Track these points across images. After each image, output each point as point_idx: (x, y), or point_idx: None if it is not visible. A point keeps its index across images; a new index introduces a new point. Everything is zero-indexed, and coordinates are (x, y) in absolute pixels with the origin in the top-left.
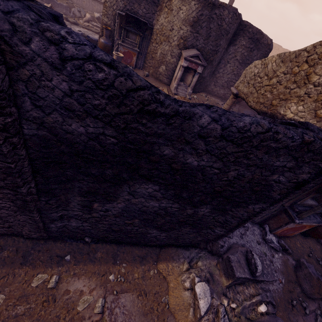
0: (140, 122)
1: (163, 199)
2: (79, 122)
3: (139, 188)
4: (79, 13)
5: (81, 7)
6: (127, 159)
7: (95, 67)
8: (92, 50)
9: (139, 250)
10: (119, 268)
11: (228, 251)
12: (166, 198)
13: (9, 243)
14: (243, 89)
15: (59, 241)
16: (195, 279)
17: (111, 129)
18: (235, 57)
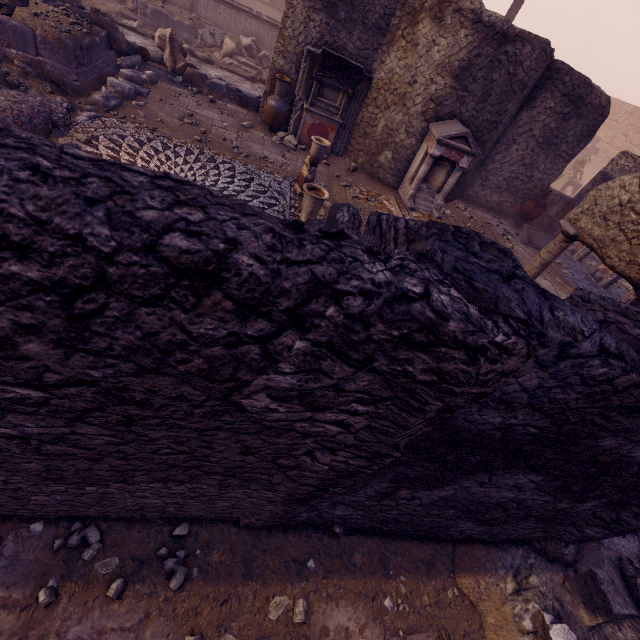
0: (604, 414)
1: (531, 491)
2: (501, 412)
3: (507, 479)
4: (212, 39)
5: (213, 24)
6: (524, 446)
7: (601, 362)
8: (599, 336)
9: (420, 548)
10: (396, 585)
11: (580, 555)
12: (537, 489)
13: (217, 537)
14: (592, 228)
15: (290, 532)
16: (544, 617)
17: (545, 420)
18: (529, 132)
